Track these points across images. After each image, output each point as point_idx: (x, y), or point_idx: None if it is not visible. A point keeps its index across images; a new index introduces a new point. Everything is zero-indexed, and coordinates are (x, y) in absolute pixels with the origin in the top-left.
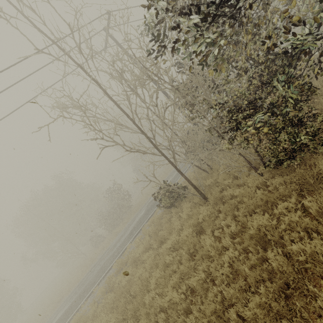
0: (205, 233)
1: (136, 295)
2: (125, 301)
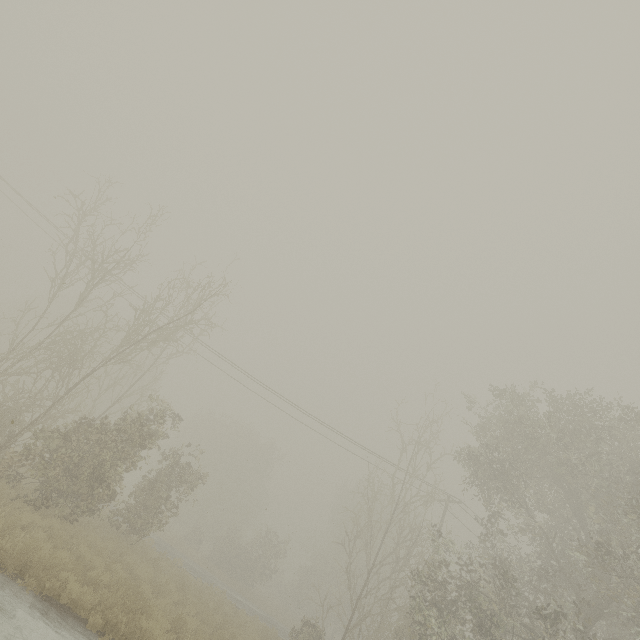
0: None
1: None
2: None
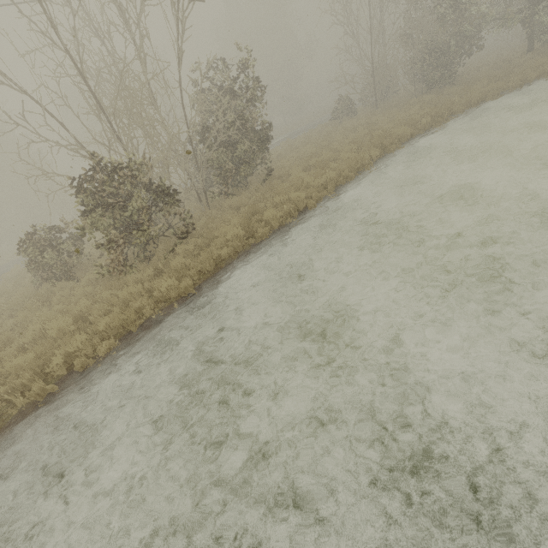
0: None
1: None
2: None
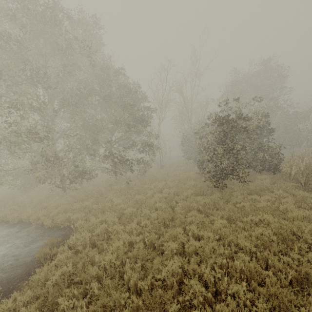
0: None
1: None
2: None
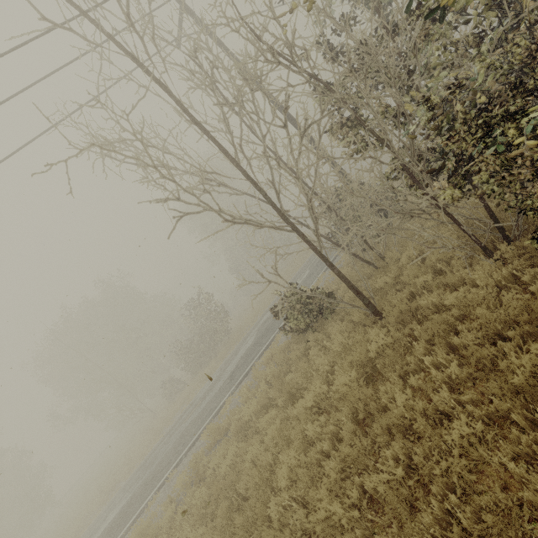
0: (382, 379)
1: (248, 495)
2: (227, 504)
